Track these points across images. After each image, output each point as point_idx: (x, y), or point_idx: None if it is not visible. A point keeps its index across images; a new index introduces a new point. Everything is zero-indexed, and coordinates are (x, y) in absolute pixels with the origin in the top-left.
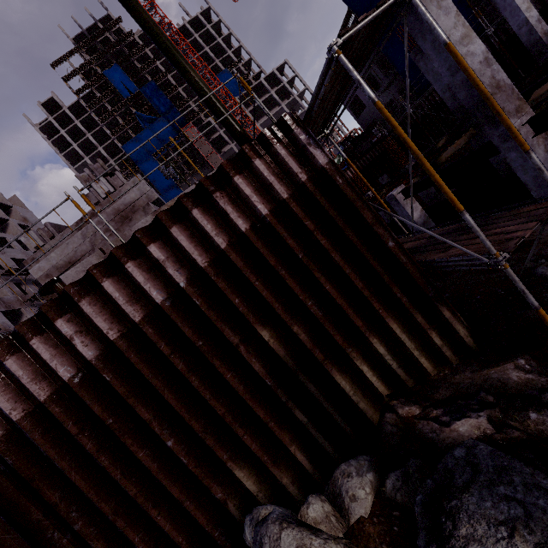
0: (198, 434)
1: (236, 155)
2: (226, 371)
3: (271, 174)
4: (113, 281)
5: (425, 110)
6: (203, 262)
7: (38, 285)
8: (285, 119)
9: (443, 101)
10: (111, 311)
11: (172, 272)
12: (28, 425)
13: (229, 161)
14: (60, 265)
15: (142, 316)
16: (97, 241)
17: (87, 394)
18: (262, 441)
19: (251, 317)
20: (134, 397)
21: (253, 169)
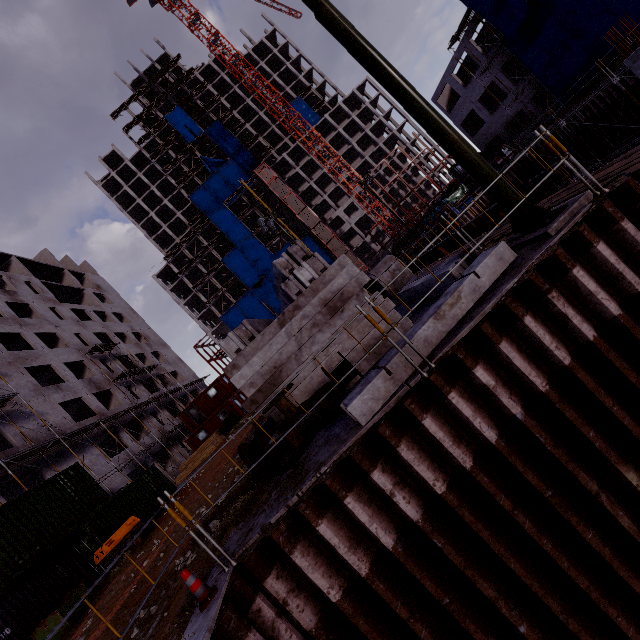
0: (556, 616)
1: (565, 239)
2: (585, 529)
3: (619, 260)
4: (431, 416)
5: (582, 120)
6: (543, 385)
7: (120, 360)
8: (631, 185)
9: (610, 107)
10: (427, 453)
11: (506, 401)
12: (349, 607)
13: (561, 248)
14: (264, 371)
15: (471, 460)
16: (303, 338)
17: (415, 565)
18: (635, 622)
19: (611, 454)
20: (472, 568)
21: (592, 255)
